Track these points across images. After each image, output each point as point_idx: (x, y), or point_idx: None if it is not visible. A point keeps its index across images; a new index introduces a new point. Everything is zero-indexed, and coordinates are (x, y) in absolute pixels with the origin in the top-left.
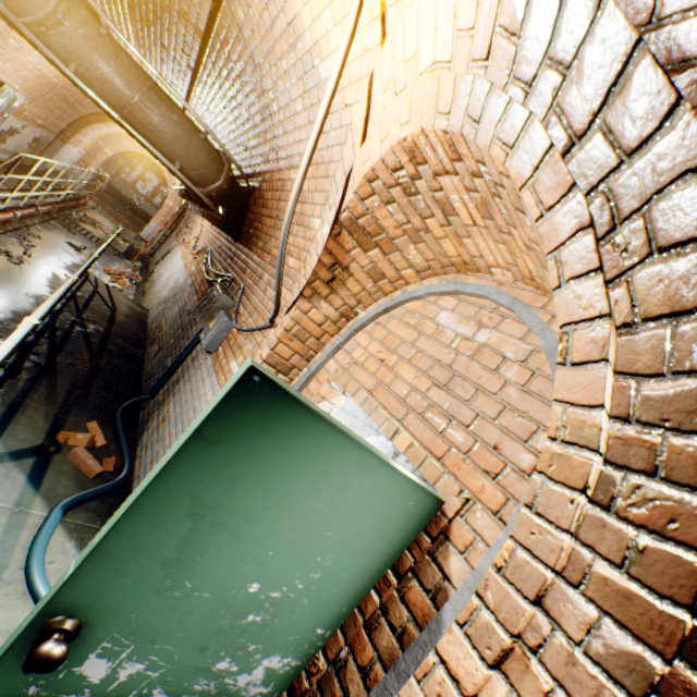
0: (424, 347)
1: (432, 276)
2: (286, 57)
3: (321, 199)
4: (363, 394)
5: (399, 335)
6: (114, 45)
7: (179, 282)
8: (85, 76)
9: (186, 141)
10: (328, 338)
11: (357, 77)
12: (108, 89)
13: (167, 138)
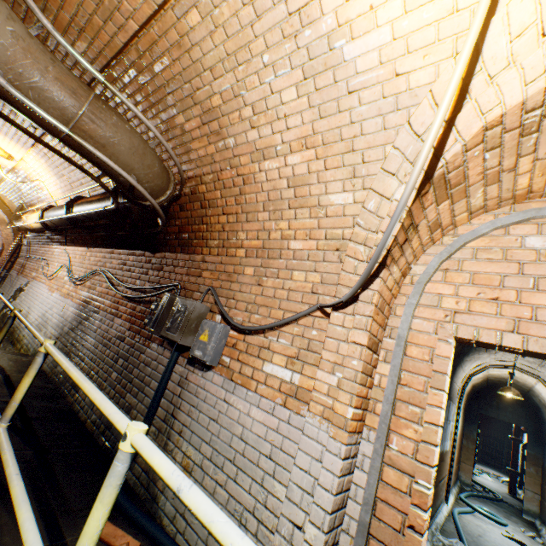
0: (541, 272)
1: (480, 214)
2: (274, 49)
3: (341, 174)
4: (514, 337)
5: (491, 272)
6: (46, 48)
7: (68, 314)
8: (13, 85)
9: (141, 151)
10: (393, 300)
11: (427, 42)
12: (46, 99)
13: (121, 150)
